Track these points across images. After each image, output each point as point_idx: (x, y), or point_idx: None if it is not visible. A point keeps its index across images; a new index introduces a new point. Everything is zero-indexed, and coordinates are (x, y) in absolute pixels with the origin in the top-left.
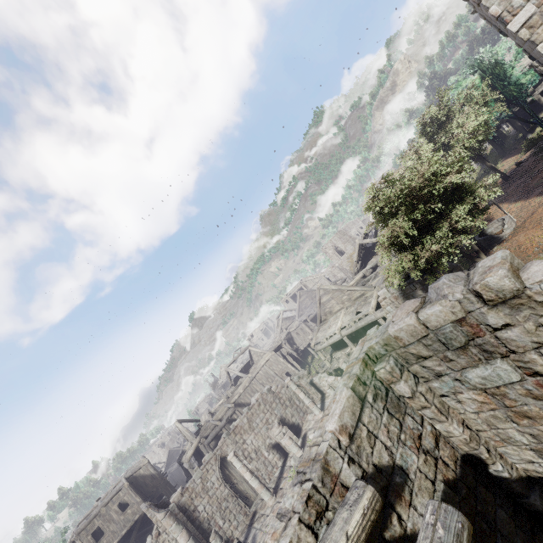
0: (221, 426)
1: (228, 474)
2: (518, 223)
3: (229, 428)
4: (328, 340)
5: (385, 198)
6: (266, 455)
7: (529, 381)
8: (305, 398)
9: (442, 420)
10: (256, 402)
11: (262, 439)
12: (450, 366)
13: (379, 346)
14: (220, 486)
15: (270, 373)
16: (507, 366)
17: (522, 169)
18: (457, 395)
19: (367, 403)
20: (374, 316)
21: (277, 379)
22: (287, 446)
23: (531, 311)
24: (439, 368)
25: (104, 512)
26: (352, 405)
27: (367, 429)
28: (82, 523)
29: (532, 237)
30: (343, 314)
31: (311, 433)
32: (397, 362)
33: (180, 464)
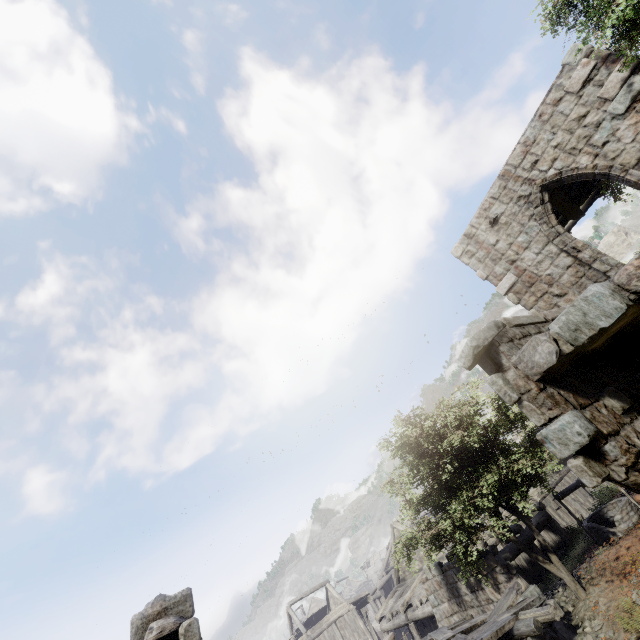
0: None
1: None
2: None
3: None
4: (394, 618)
5: (400, 439)
6: None
7: None
8: None
9: None
10: None
11: None
12: None
13: None
14: None
15: None
16: None
17: None
18: None
19: None
20: None
21: None
22: None
23: None
24: None
25: None
26: None
27: None
28: None
29: (635, 551)
30: (418, 579)
31: None
32: None
33: None
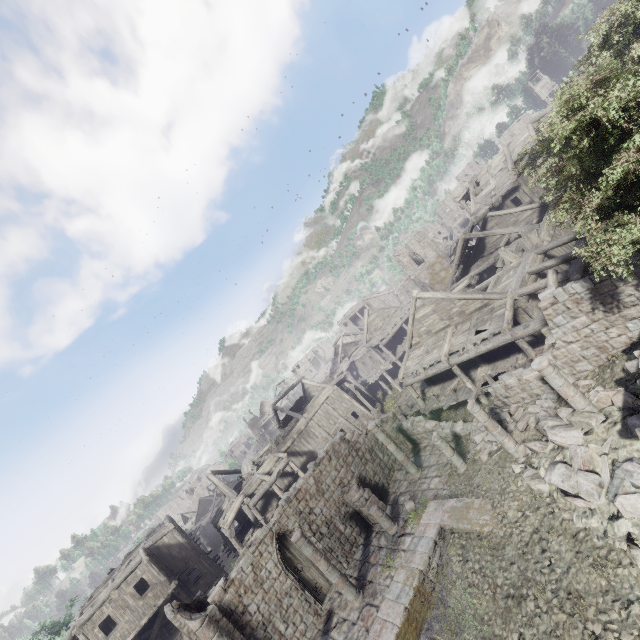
0: (270, 482)
1: (290, 557)
2: None
3: (280, 484)
4: (427, 371)
5: (617, 102)
6: (342, 529)
7: None
8: (397, 451)
9: None
10: (326, 455)
11: (335, 507)
12: None
13: None
14: (279, 575)
15: (331, 413)
16: None
17: None
18: None
19: None
20: (511, 334)
21: (340, 421)
22: (370, 517)
23: None
24: None
25: (116, 597)
26: None
27: None
28: (86, 611)
29: None
30: (450, 334)
31: (409, 500)
32: None
33: (216, 527)
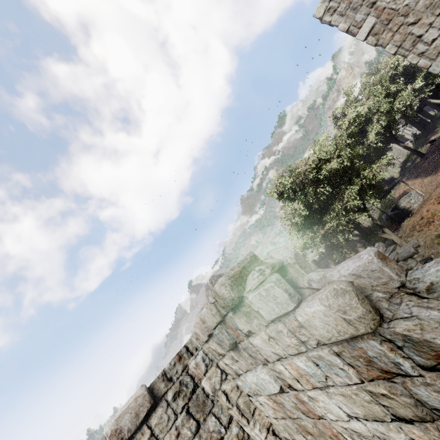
0: None
1: None
2: (425, 197)
3: None
4: None
5: (284, 187)
6: None
7: (290, 393)
8: None
9: (244, 423)
10: None
11: None
12: (239, 367)
13: (194, 339)
14: None
15: None
16: (265, 376)
17: (434, 146)
18: (256, 397)
19: (164, 402)
20: None
21: None
22: None
23: (257, 320)
24: (234, 367)
25: None
26: (139, 406)
27: (151, 433)
28: None
29: (433, 210)
30: None
31: None
32: (206, 357)
33: None
